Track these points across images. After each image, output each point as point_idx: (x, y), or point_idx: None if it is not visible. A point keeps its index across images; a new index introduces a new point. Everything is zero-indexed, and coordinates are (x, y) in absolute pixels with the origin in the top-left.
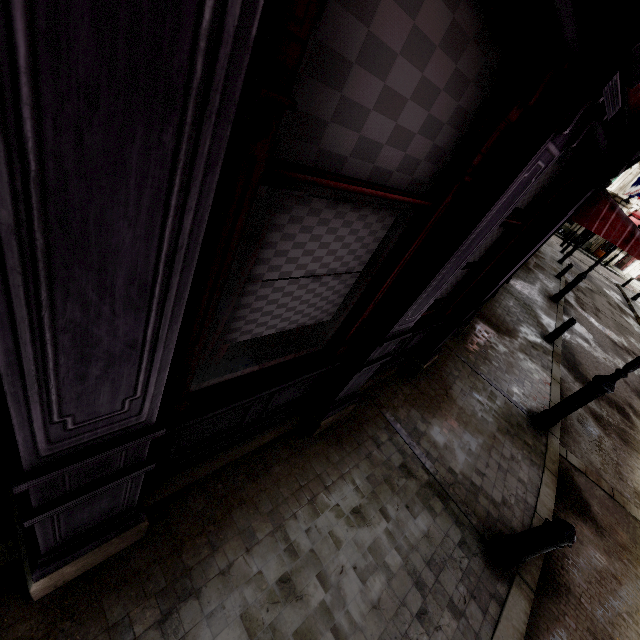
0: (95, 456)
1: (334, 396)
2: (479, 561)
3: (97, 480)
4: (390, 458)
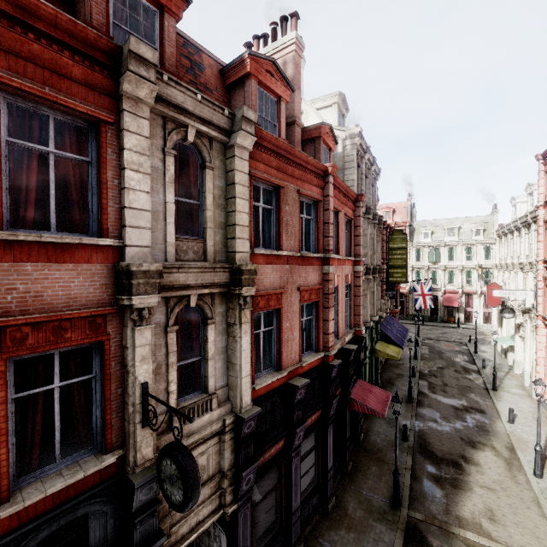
0: None
1: (291, 542)
2: None
3: None
4: None
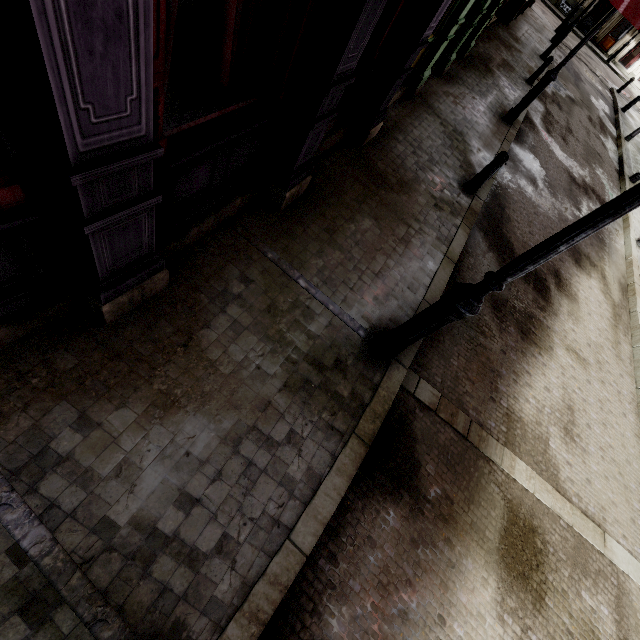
0: None
1: None
2: None
3: None
4: None
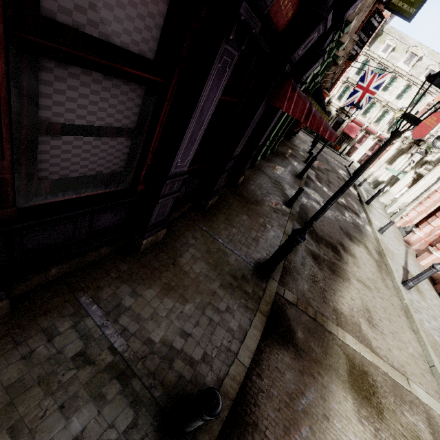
0: None
1: None
2: None
3: None
4: (63, 349)
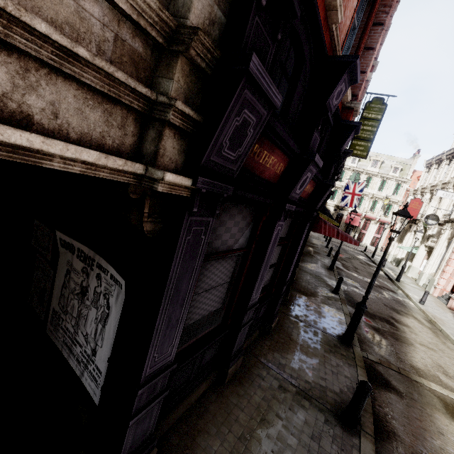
0: (158, 377)
1: (231, 351)
2: (339, 428)
3: (150, 400)
4: (271, 384)
